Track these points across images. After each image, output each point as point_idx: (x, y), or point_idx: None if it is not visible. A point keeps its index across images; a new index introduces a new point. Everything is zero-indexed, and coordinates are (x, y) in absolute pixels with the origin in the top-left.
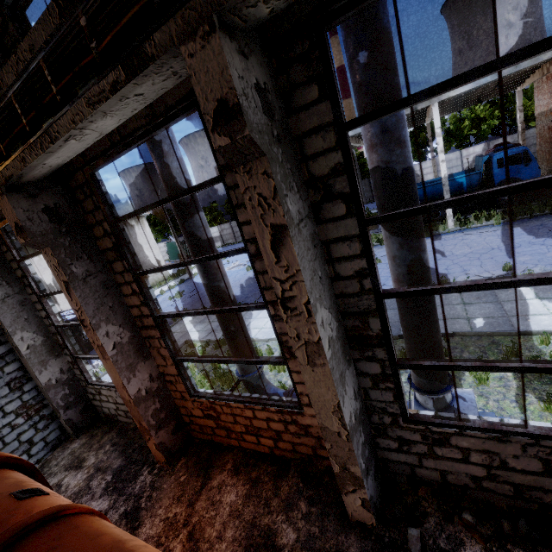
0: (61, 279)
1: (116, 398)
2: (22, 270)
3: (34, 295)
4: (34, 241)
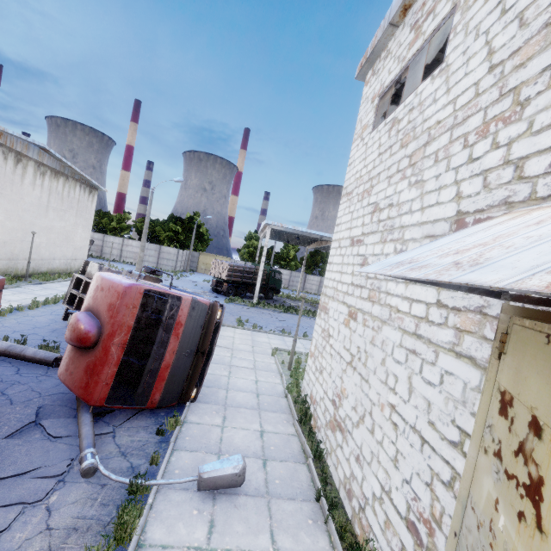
0: None
1: None
2: None
3: None
4: None
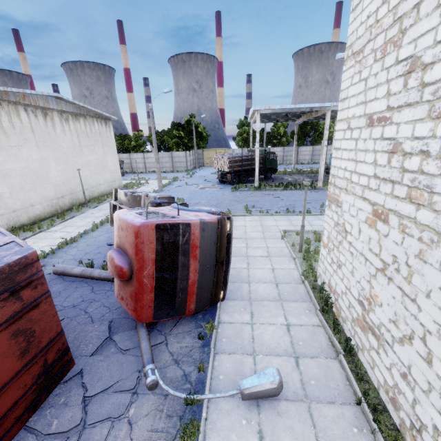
0: None
1: None
2: None
3: None
4: None
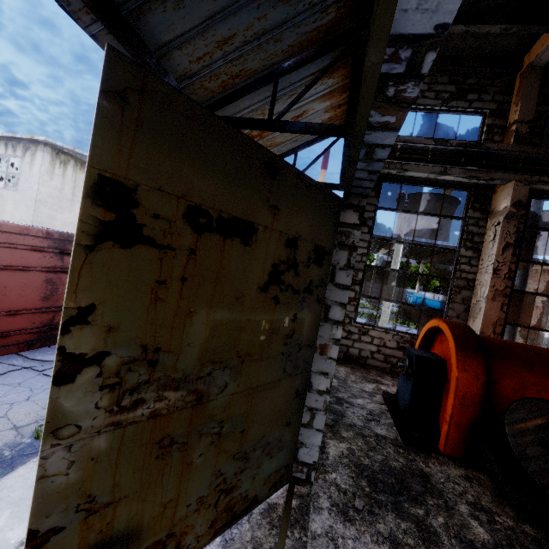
0: (506, 240)
1: (389, 341)
2: (375, 214)
3: (369, 235)
4: (521, 215)
